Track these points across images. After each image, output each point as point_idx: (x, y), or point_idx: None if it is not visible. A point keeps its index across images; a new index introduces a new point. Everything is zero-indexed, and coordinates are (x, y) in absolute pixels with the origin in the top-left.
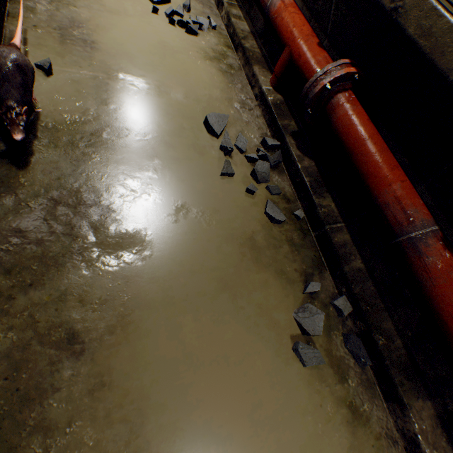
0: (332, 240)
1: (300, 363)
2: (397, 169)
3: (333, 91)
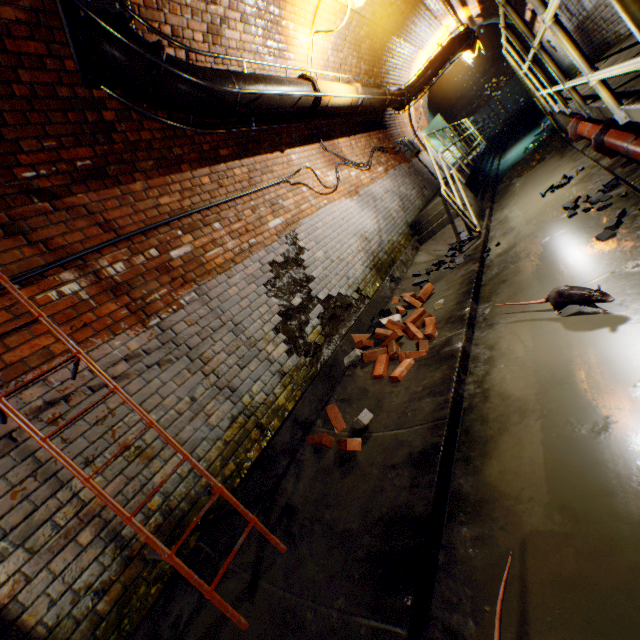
0: (633, 186)
1: (601, 242)
2: (621, 136)
3: (600, 140)
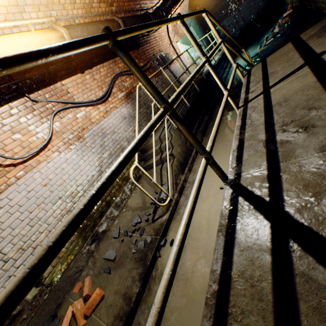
0: None
1: None
2: None
3: None
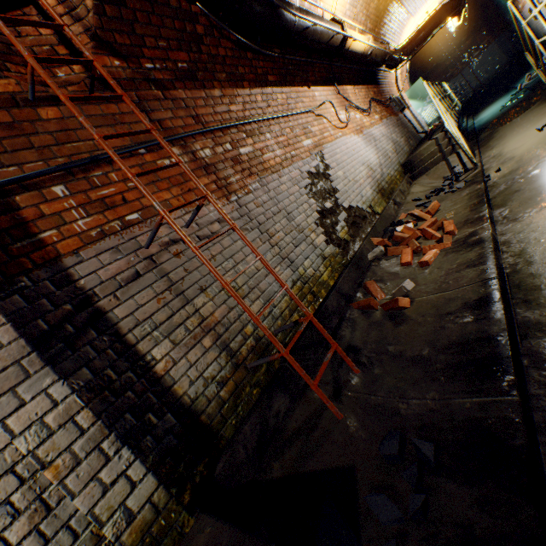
0: None
1: None
2: None
3: None
